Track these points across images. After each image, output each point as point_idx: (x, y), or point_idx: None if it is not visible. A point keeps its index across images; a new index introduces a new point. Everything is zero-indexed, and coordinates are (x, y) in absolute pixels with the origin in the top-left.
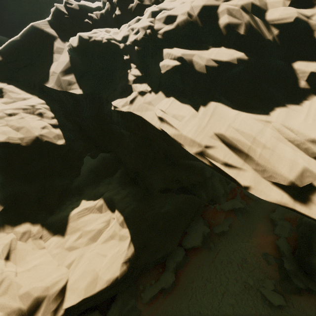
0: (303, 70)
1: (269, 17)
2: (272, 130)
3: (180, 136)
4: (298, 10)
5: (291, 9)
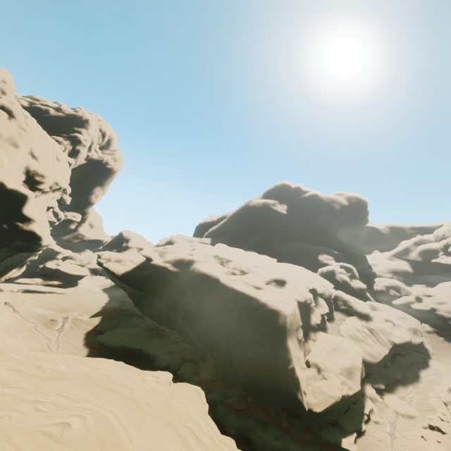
0: None
1: None
2: None
3: (448, 262)
4: None
5: None
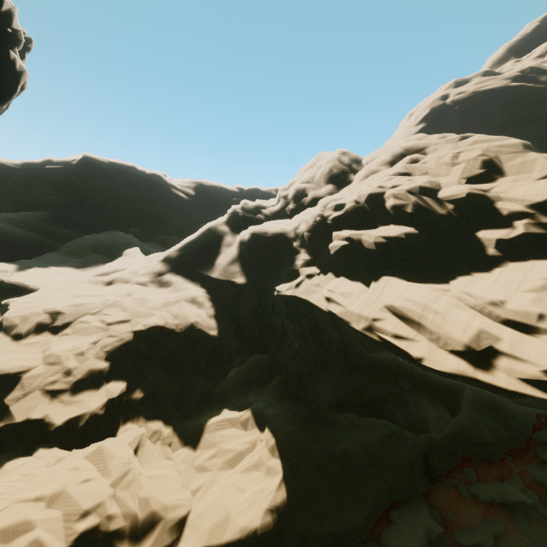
0: (488, 238)
1: (441, 195)
2: (450, 298)
3: (347, 312)
4: (472, 186)
5: (463, 186)
